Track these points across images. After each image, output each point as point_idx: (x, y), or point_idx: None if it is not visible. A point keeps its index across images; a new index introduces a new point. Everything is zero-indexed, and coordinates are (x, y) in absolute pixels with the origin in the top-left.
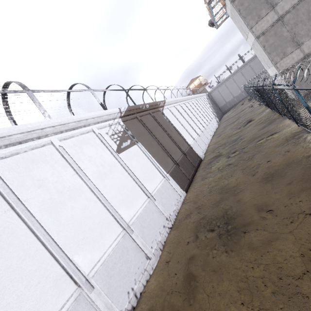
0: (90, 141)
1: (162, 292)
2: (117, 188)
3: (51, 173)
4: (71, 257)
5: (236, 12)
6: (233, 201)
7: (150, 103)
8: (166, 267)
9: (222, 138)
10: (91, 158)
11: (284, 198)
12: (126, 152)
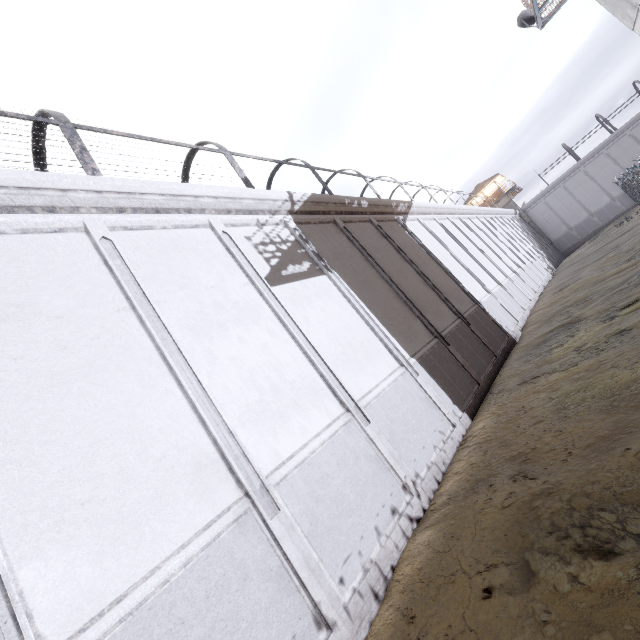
0: (197, 245)
1: None
2: (249, 367)
3: (53, 294)
4: (4, 566)
5: None
6: None
7: (373, 199)
8: None
9: (574, 290)
10: (189, 281)
11: None
12: (293, 287)
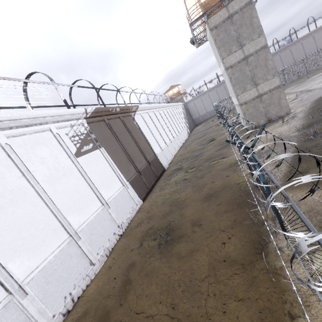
0: (45, 141)
1: (99, 295)
2: (69, 193)
3: None
4: (4, 265)
5: (213, 41)
6: (178, 215)
7: (122, 106)
8: (108, 273)
9: (187, 152)
10: (44, 160)
11: (212, 217)
12: (85, 157)
